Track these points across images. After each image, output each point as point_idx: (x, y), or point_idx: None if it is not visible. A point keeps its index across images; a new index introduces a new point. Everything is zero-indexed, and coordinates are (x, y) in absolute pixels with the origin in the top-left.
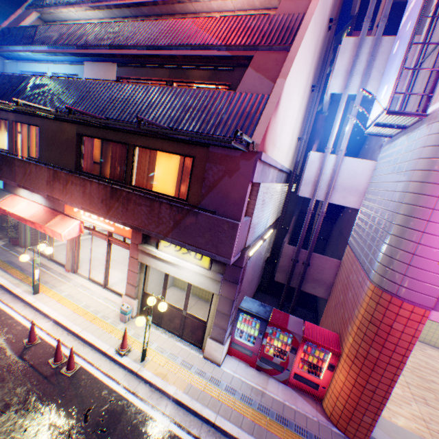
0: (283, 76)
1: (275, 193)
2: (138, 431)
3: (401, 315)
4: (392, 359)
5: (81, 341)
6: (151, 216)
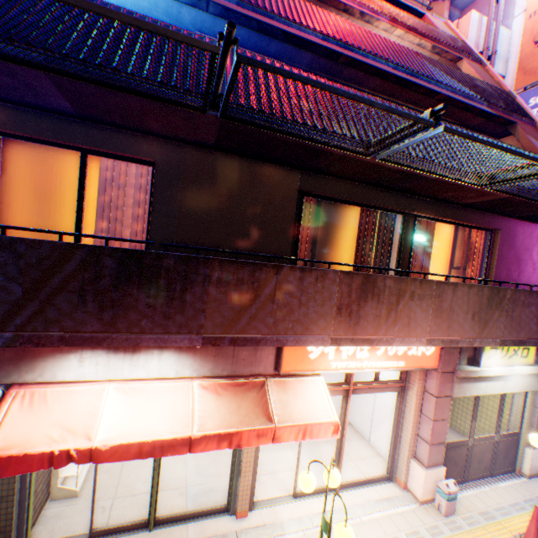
0: None
1: None
2: None
3: None
4: None
5: None
6: None
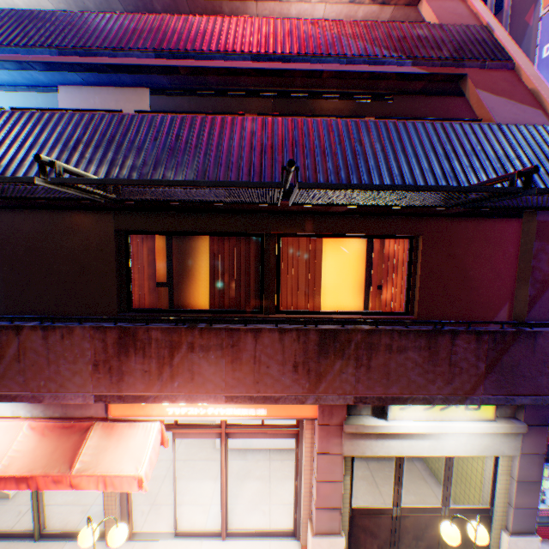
0: None
1: None
2: None
3: None
4: None
5: None
6: (430, 366)
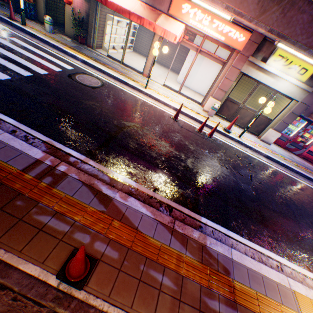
0: None
1: None
2: (262, 166)
3: None
4: None
5: (198, 124)
6: (307, 27)
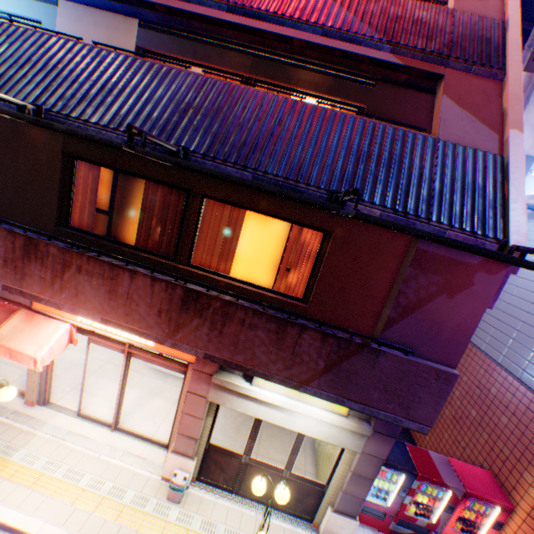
0: (516, 125)
1: None
2: None
3: None
4: None
5: None
6: (275, 348)
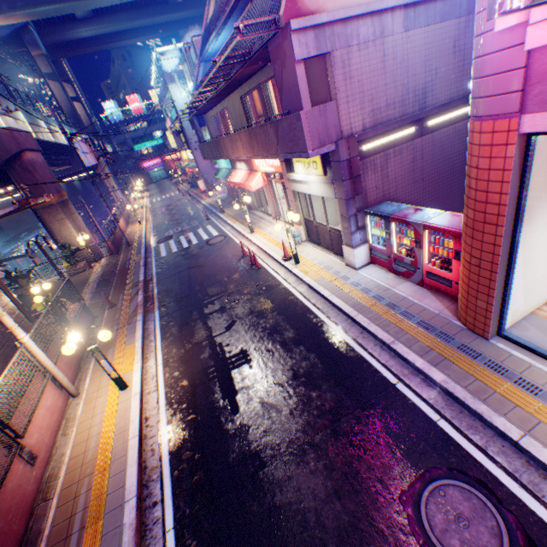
0: None
1: (430, 46)
2: (279, 295)
3: (483, 145)
4: (487, 216)
5: (267, 256)
6: (267, 142)
